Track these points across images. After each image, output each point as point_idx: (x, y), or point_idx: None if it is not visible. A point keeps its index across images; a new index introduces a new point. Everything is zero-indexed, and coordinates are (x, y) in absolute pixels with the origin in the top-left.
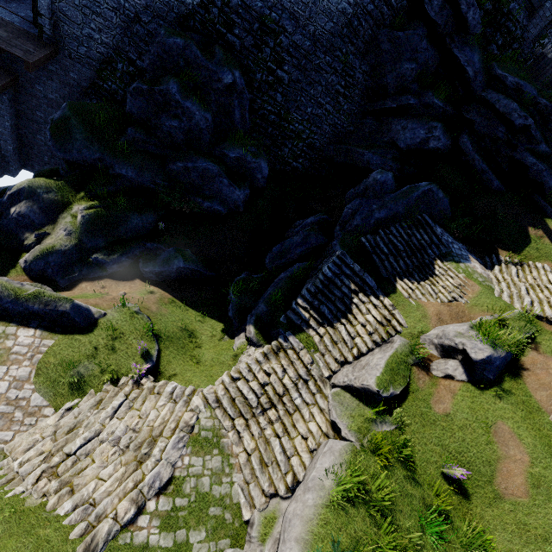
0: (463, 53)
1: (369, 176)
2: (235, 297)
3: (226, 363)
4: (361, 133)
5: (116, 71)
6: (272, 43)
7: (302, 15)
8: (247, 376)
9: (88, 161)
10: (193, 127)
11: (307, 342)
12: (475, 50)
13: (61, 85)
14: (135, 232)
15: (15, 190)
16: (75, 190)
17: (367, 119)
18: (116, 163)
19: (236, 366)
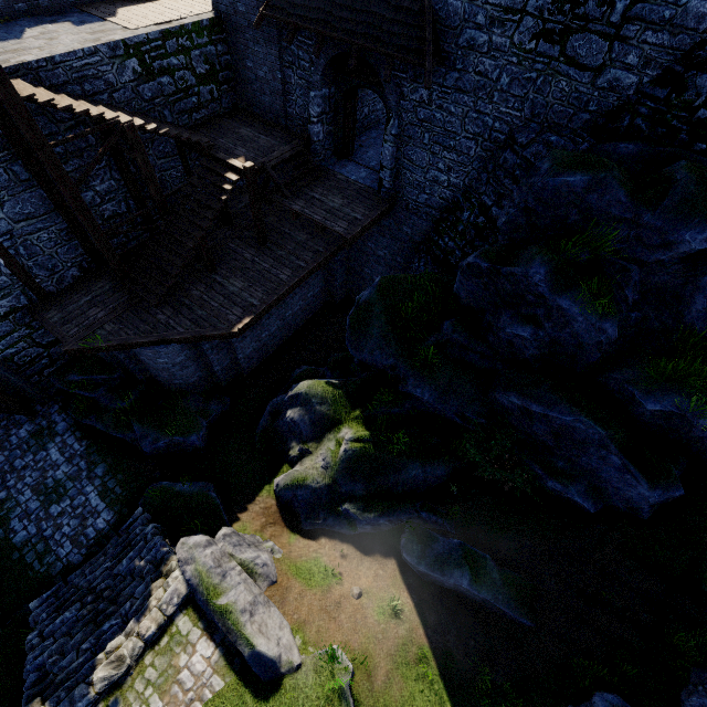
0: None
1: None
2: None
3: None
4: None
5: (459, 222)
6: None
7: None
8: None
9: (378, 366)
10: (564, 338)
11: None
12: None
13: (392, 241)
14: (410, 485)
15: (294, 392)
16: (352, 404)
17: None
18: (411, 375)
19: None
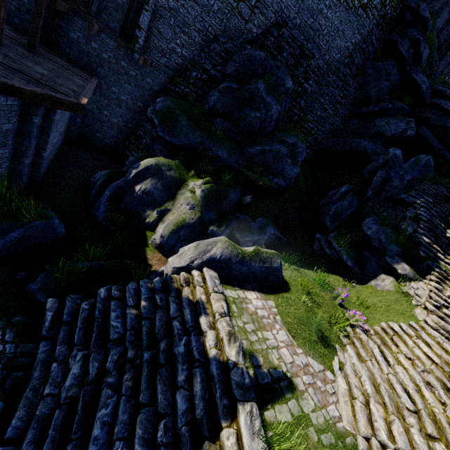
0: (418, 77)
1: (387, 152)
2: (342, 250)
3: (401, 300)
4: (349, 129)
5: (190, 78)
6: (305, 64)
7: (323, 47)
8: (445, 303)
9: (191, 144)
10: (267, 118)
11: (448, 270)
12: (424, 75)
13: (135, 88)
14: (230, 206)
15: (142, 167)
16: (186, 168)
17: (353, 120)
18: (212, 146)
19: (416, 299)
